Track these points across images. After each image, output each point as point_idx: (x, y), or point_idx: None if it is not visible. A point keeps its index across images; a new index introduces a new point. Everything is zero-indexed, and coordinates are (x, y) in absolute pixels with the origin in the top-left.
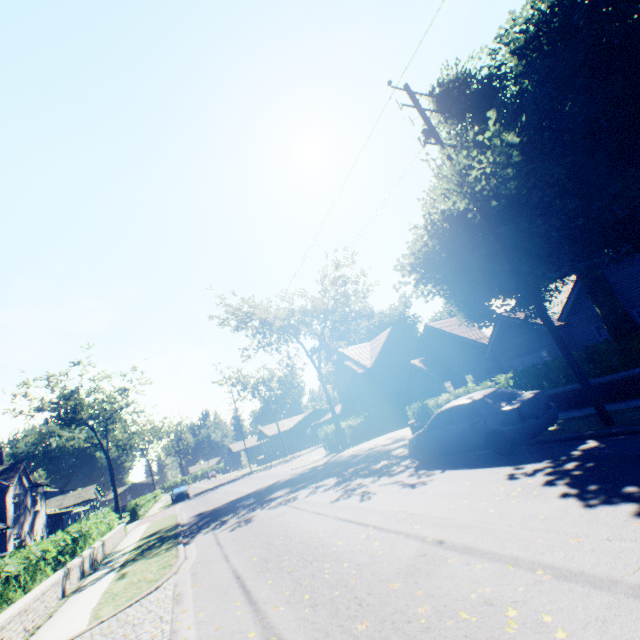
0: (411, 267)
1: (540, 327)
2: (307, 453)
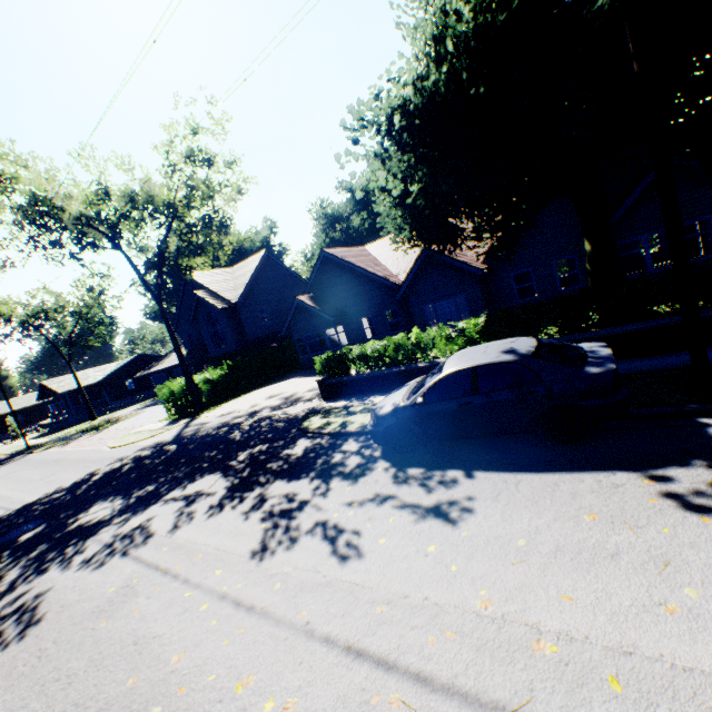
0: (386, 120)
1: (468, 268)
2: (132, 416)
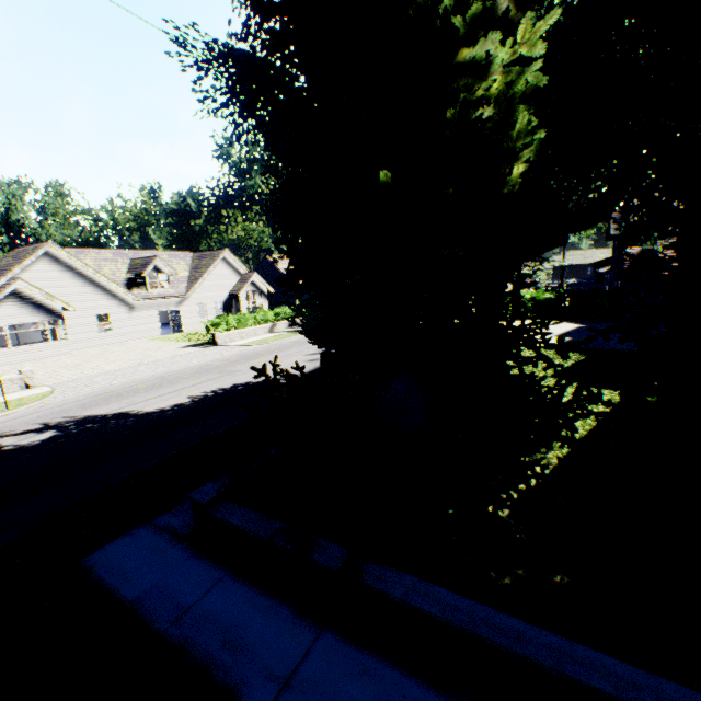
0: None
1: None
2: None
